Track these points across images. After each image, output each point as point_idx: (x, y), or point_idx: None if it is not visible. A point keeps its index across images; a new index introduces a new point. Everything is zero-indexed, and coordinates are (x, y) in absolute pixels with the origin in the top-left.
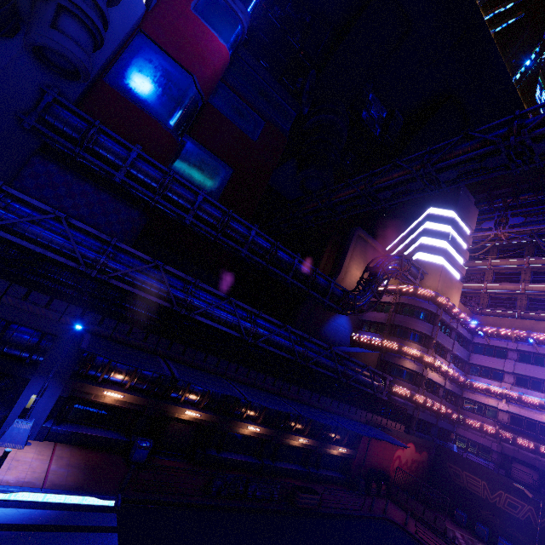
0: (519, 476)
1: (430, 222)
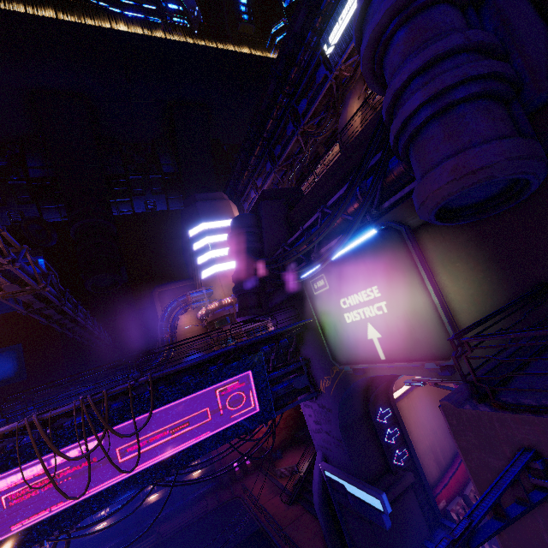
0: None
1: (195, 243)
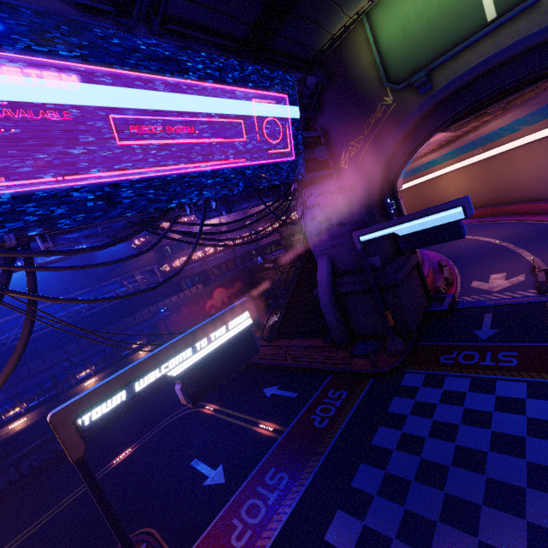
0: (297, 244)
1: None
